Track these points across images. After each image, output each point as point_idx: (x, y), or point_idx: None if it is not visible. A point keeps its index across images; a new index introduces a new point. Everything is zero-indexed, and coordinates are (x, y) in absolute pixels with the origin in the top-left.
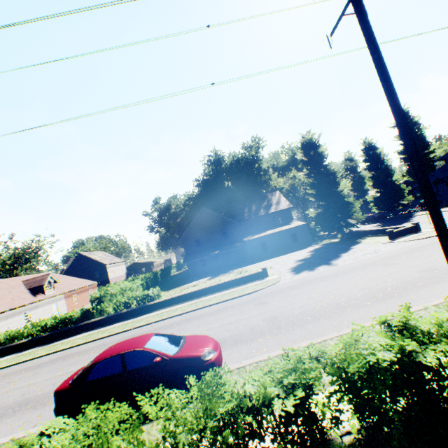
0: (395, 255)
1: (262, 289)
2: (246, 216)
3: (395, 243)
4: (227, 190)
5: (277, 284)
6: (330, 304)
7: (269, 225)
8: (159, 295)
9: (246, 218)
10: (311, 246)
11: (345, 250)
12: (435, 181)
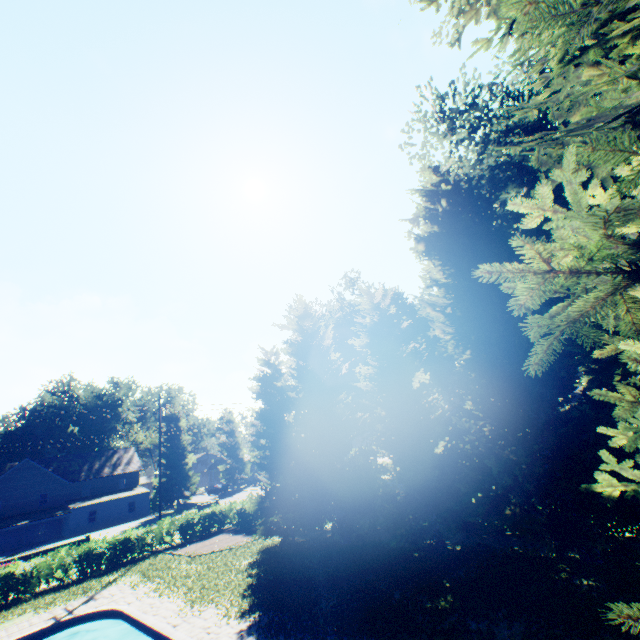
0: None
1: None
2: (84, 475)
3: None
4: (69, 435)
5: None
6: None
7: (109, 489)
8: None
9: (84, 477)
10: (148, 516)
11: None
12: None
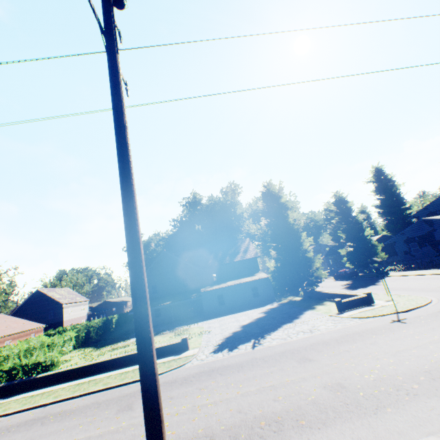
0: (323, 343)
1: (160, 374)
2: (209, 263)
3: (339, 318)
4: (198, 233)
5: (181, 368)
6: (178, 439)
7: (233, 274)
8: (54, 365)
9: (210, 264)
10: (272, 303)
11: (291, 318)
12: (407, 240)
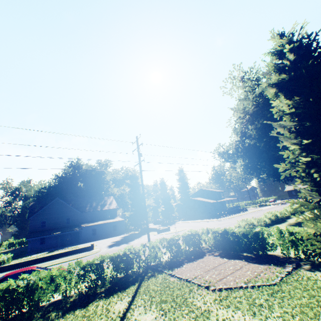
0: (154, 240)
1: (89, 255)
2: (87, 209)
3: (158, 235)
4: (79, 188)
5: (98, 252)
6: None
7: (101, 217)
8: (9, 260)
9: (88, 210)
10: (124, 234)
11: (138, 237)
12: (186, 207)
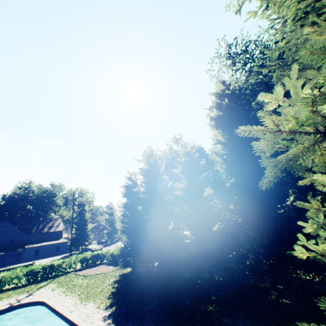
0: None
1: None
2: (34, 231)
3: None
4: (27, 210)
5: None
6: None
7: (47, 239)
8: None
9: (34, 232)
10: (66, 253)
11: None
12: None
